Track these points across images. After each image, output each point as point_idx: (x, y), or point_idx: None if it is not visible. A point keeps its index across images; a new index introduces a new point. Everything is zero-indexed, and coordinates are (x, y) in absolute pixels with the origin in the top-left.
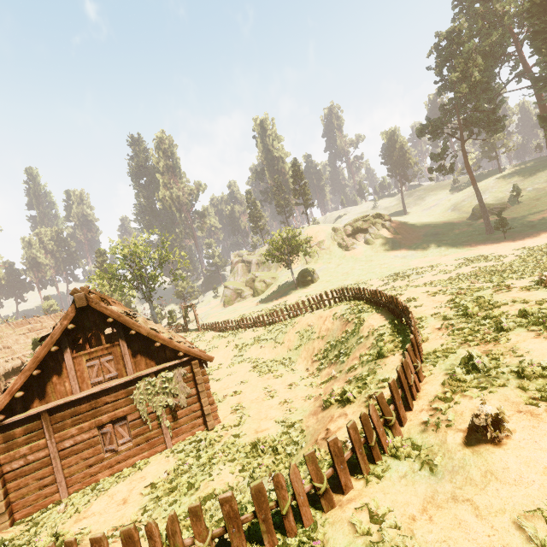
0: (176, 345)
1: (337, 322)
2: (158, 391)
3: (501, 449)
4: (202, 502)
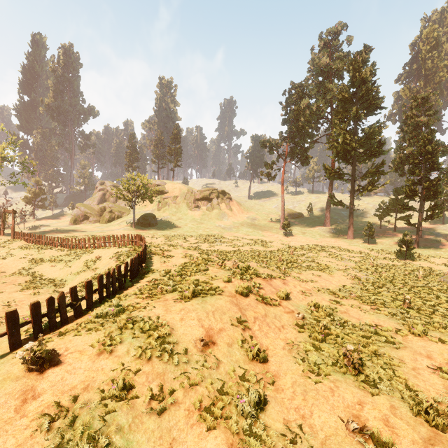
0: None
1: (112, 260)
2: None
3: (27, 378)
4: None
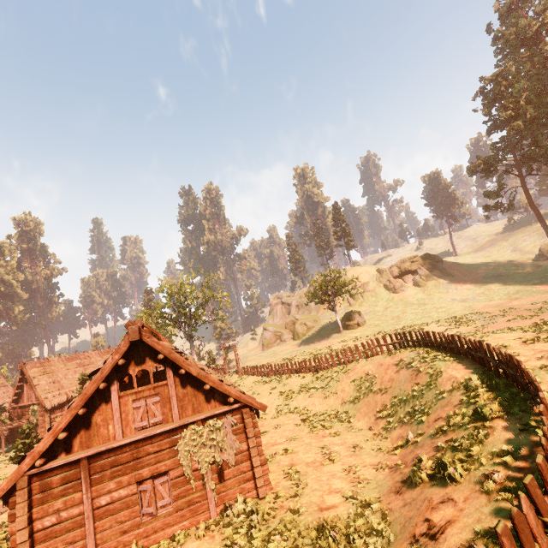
0: (226, 389)
1: (403, 371)
2: (205, 442)
3: None
4: None
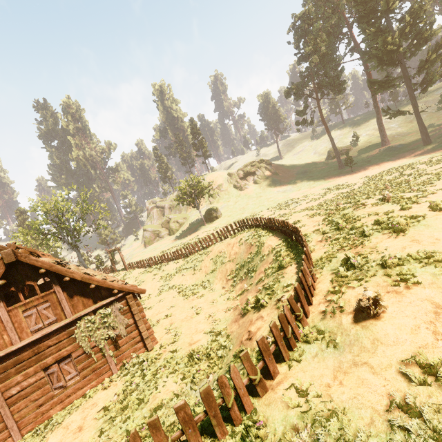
0: (110, 284)
1: (242, 247)
2: (98, 326)
3: (380, 321)
4: (153, 412)
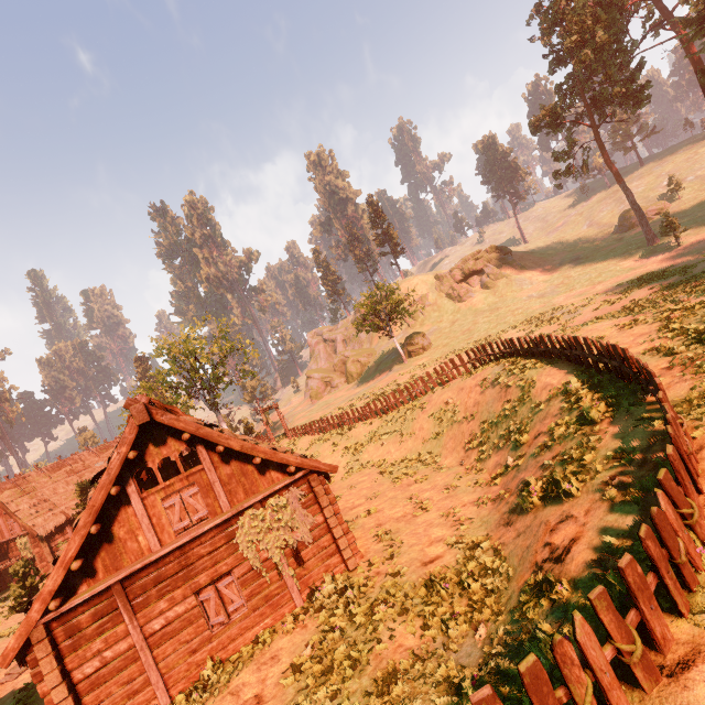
0: (283, 457)
1: (489, 391)
2: (270, 526)
3: None
4: (382, 686)
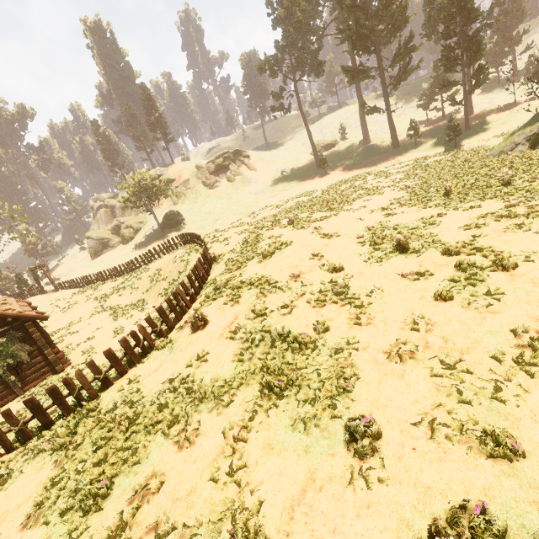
0: (1, 314)
1: (175, 264)
2: None
3: (201, 330)
4: None
